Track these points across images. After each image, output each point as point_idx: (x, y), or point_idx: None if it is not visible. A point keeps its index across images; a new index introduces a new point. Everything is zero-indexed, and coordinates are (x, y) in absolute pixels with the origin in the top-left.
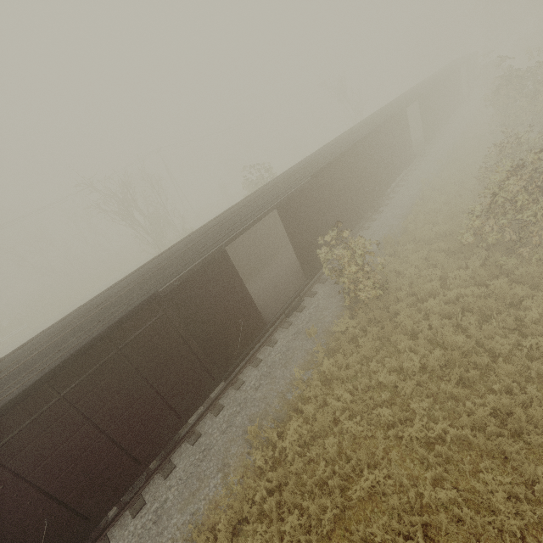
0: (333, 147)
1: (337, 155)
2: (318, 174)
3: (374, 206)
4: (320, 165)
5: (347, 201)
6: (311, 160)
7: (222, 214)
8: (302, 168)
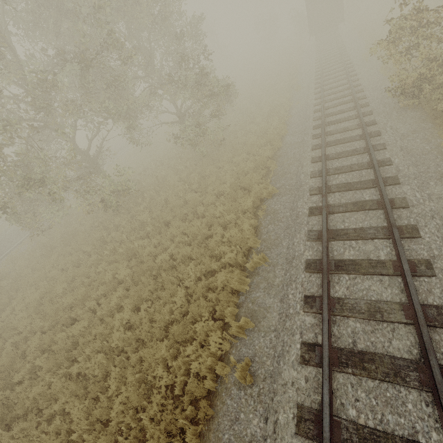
0: None
1: None
2: None
3: None
4: None
5: None
6: None
7: None
8: None
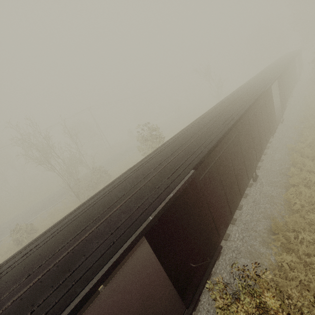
0: (214, 121)
1: (222, 135)
2: (203, 161)
3: (253, 176)
4: (204, 147)
5: (231, 180)
6: (193, 137)
7: (74, 219)
8: (183, 149)
